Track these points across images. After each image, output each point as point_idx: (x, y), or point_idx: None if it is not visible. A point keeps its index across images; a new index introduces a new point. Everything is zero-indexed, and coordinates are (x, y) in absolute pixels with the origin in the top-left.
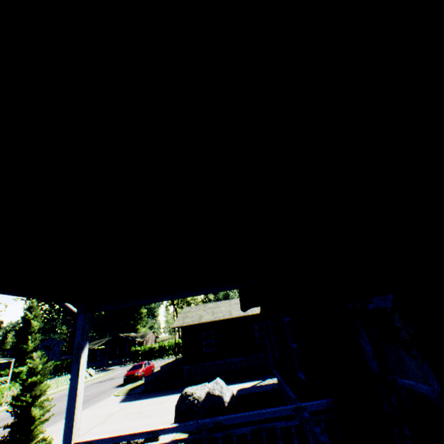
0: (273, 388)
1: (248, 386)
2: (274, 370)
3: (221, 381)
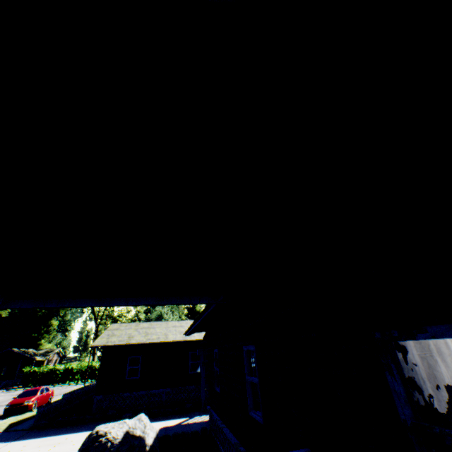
0: (204, 427)
1: (173, 425)
2: (208, 407)
3: (146, 417)
